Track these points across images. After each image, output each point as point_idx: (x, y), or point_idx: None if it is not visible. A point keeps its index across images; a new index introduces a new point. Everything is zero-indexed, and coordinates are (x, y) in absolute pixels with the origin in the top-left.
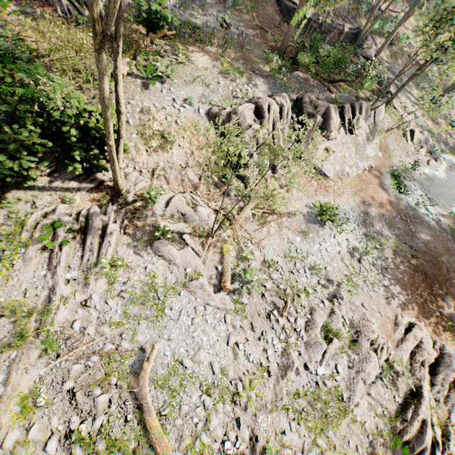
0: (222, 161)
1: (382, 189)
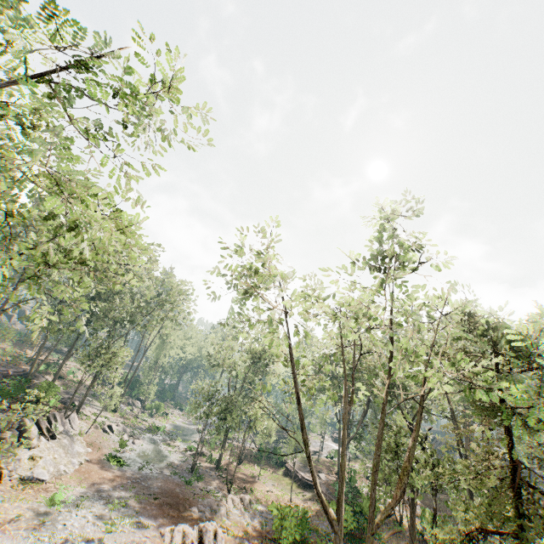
0: None
1: (105, 471)
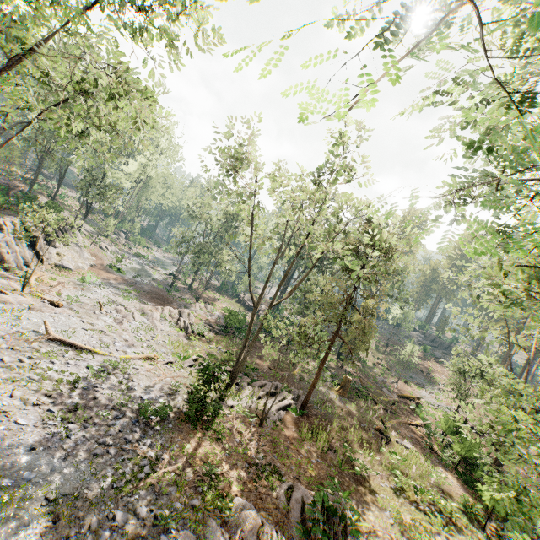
0: None
1: (110, 273)
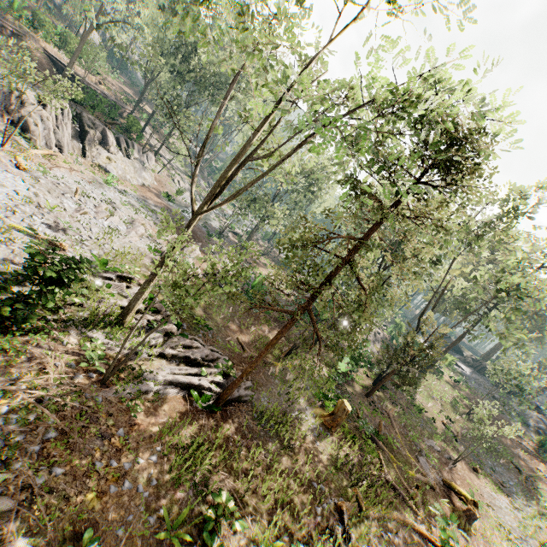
0: (6, 120)
1: (158, 197)
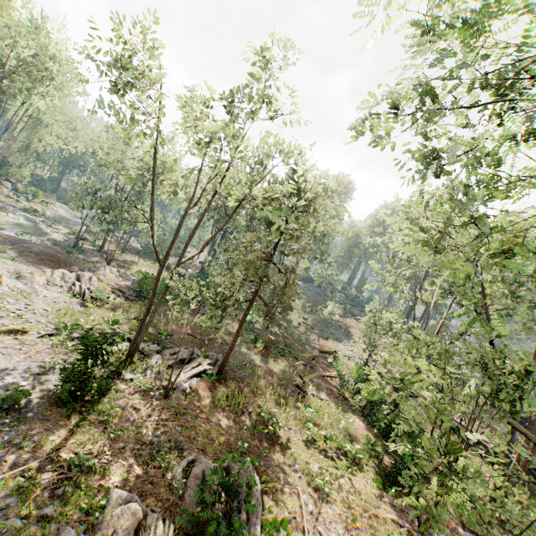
0: None
1: None
